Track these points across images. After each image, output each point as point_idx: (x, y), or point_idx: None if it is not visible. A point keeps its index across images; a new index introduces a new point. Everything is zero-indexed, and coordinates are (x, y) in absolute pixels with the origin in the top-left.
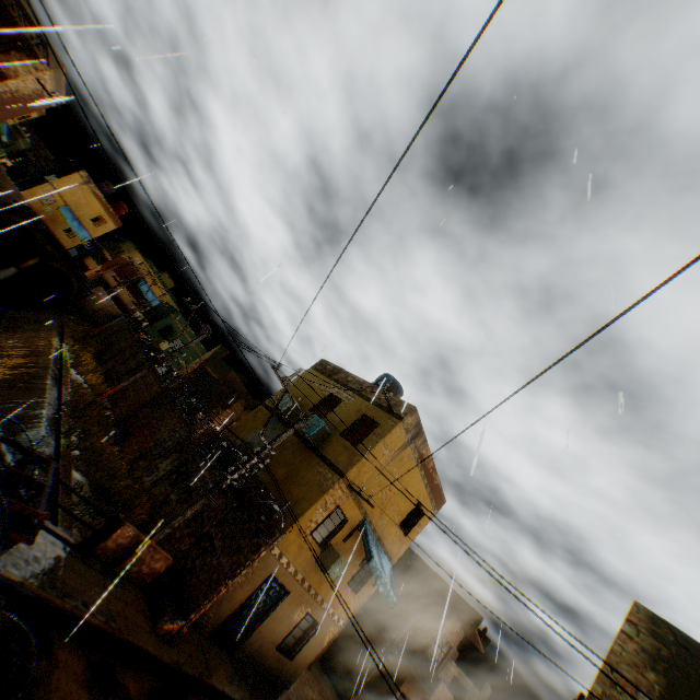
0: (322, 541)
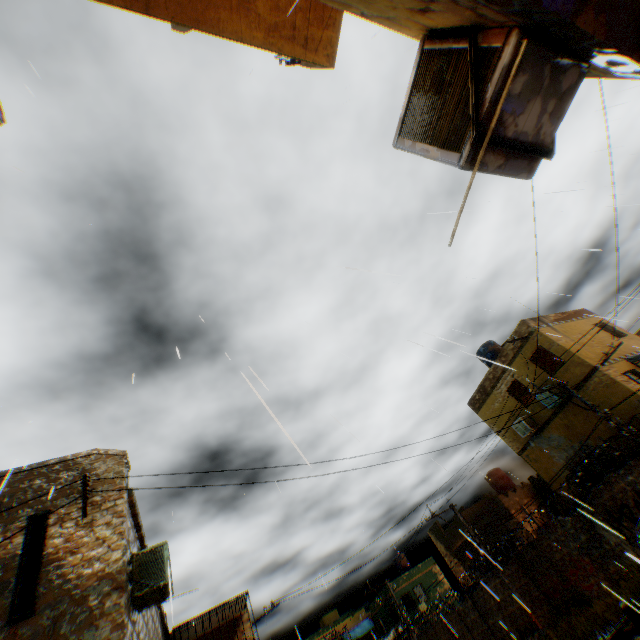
0: None
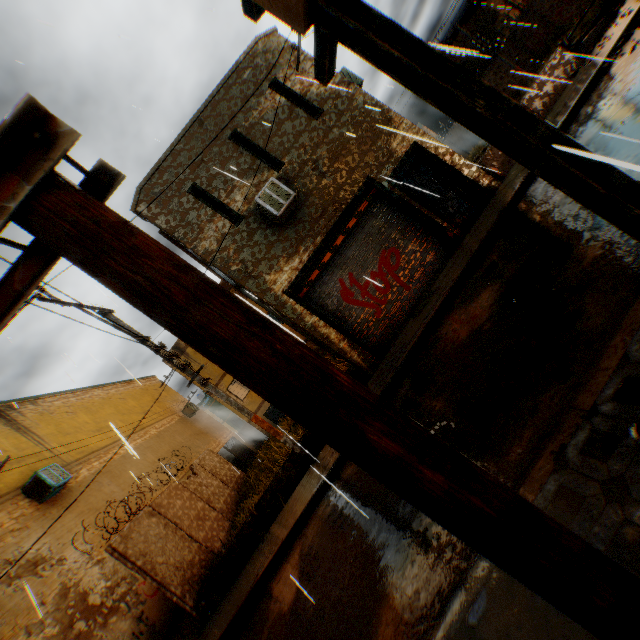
0: None
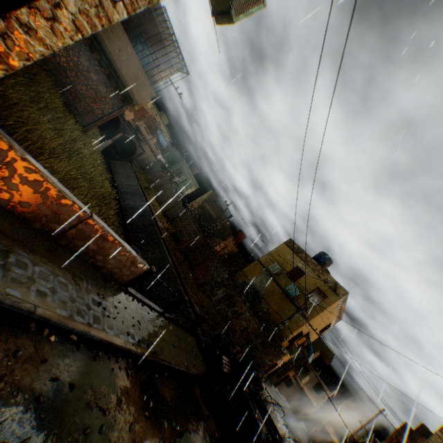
0: (289, 341)
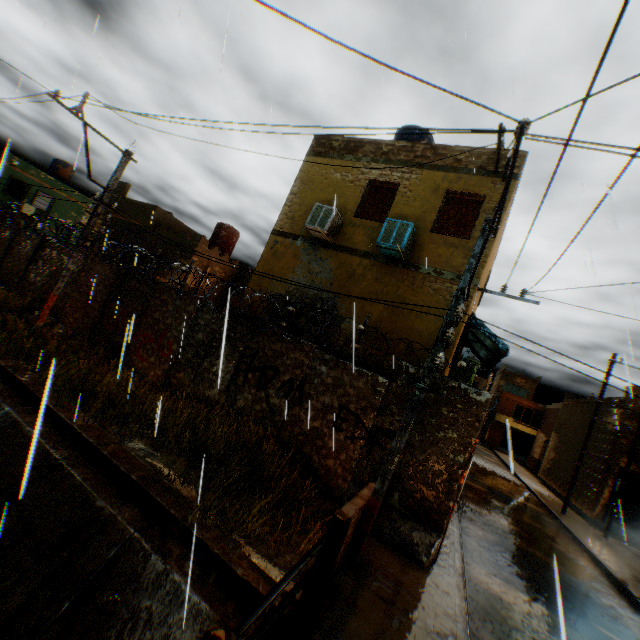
0: None
